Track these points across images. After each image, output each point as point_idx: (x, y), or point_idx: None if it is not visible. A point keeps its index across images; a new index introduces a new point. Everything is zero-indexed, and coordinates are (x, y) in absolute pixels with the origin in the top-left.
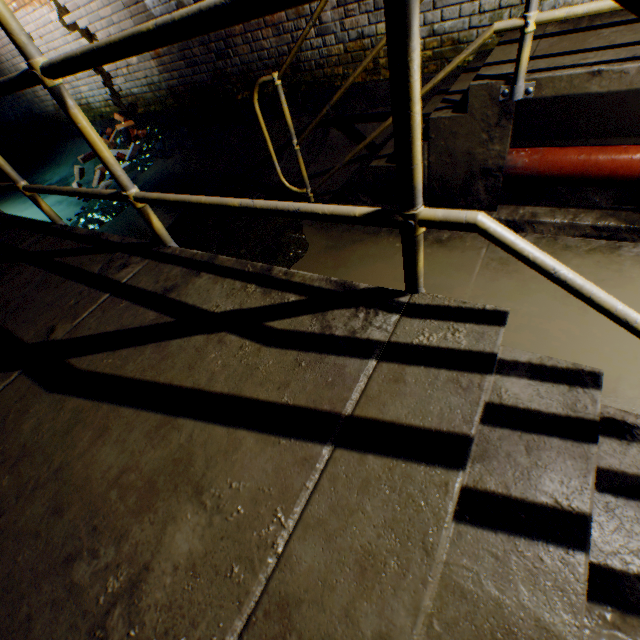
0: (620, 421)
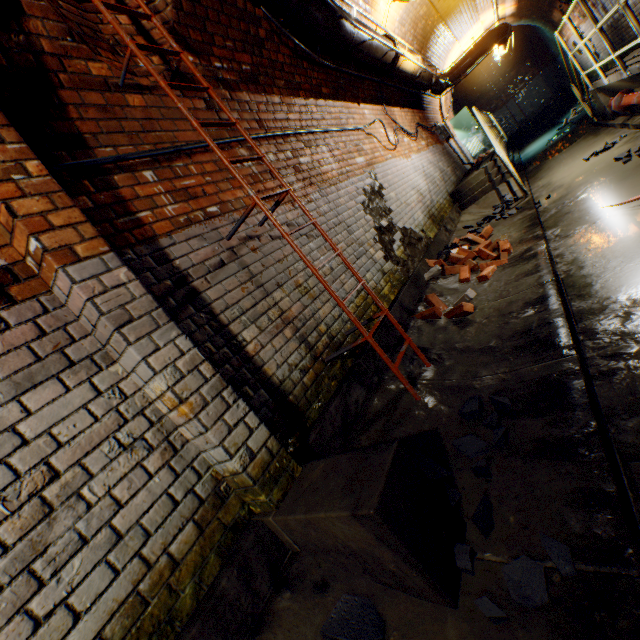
0: None
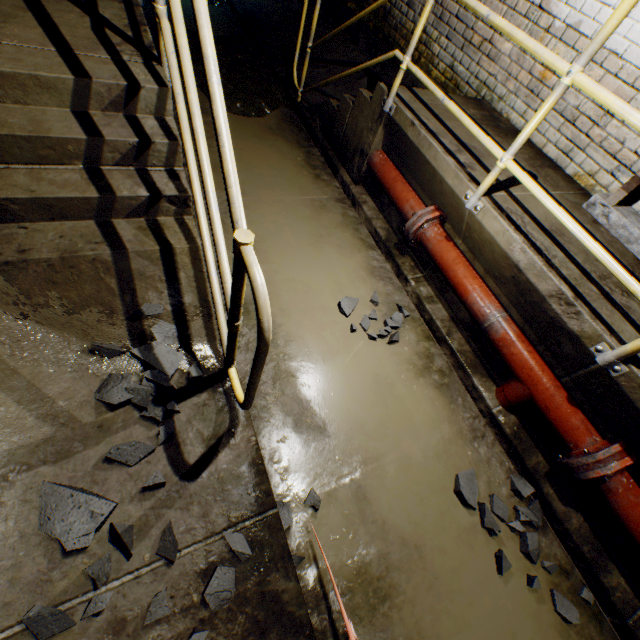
0: (180, 178)
